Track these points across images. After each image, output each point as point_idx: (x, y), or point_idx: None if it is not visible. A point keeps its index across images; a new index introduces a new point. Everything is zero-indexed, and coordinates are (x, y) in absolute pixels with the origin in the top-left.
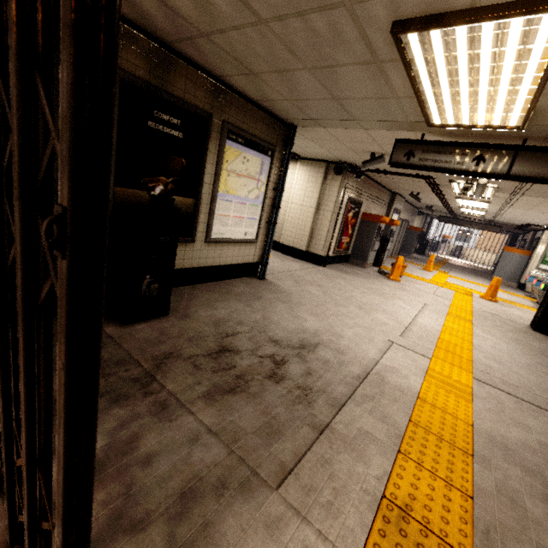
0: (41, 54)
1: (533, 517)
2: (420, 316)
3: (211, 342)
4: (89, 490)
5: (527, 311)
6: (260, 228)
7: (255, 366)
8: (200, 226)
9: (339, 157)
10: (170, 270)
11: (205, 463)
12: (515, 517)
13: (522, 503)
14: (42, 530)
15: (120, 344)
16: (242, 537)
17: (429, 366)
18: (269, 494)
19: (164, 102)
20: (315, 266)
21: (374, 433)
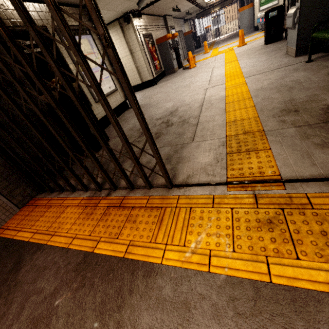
0: (54, 2)
1: (275, 98)
2: (213, 73)
3: (136, 134)
4: (146, 122)
5: (261, 39)
6: (113, 80)
7: (159, 128)
8: (88, 96)
9: (122, 11)
10: (95, 118)
11: (166, 152)
12: (269, 101)
13: (271, 97)
14: (139, 164)
15: (104, 156)
16: (190, 153)
17: (225, 86)
18: (191, 144)
19: (20, 33)
20: (152, 87)
21: (215, 114)
